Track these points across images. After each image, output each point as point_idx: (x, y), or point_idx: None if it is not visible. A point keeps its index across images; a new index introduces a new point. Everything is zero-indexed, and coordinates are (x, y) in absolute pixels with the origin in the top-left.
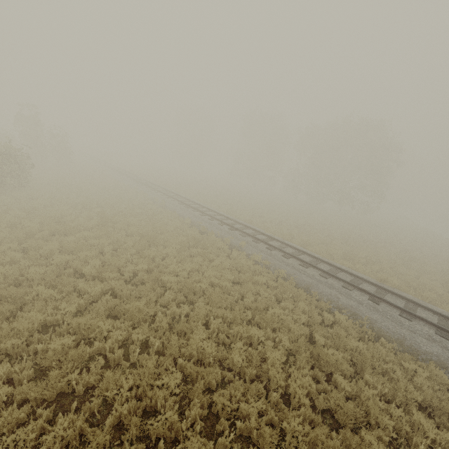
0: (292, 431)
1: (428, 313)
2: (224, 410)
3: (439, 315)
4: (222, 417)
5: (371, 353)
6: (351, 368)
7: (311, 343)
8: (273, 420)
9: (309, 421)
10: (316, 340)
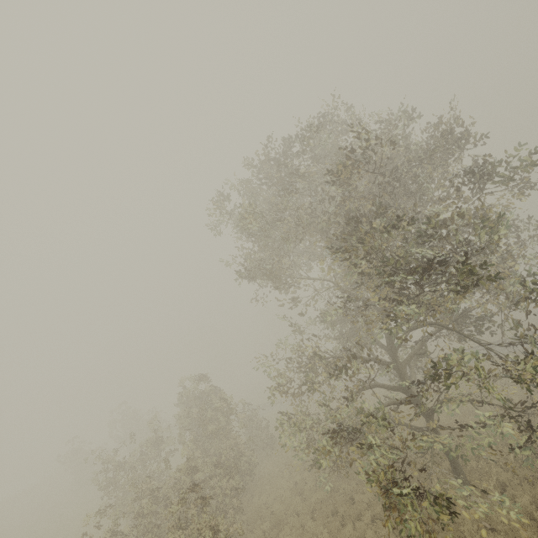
0: None
1: None
2: None
3: None
4: None
5: None
6: None
7: None
8: None
9: None
10: None
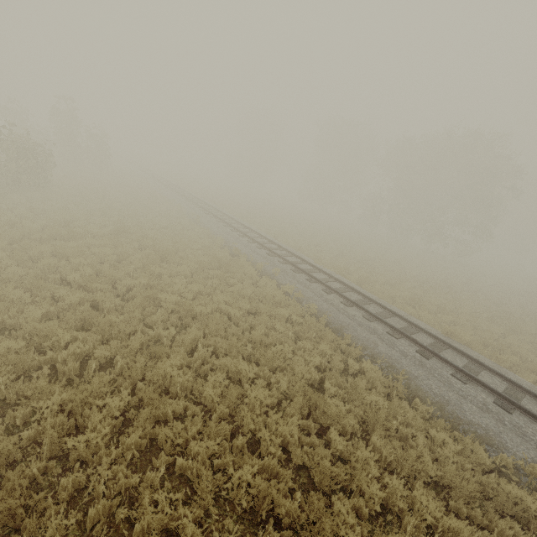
0: (239, 480)
1: (495, 378)
2: (167, 444)
3: (510, 382)
4: (166, 452)
5: (392, 413)
6: (357, 425)
7: (321, 391)
8: (229, 466)
9: (274, 475)
10: (326, 388)
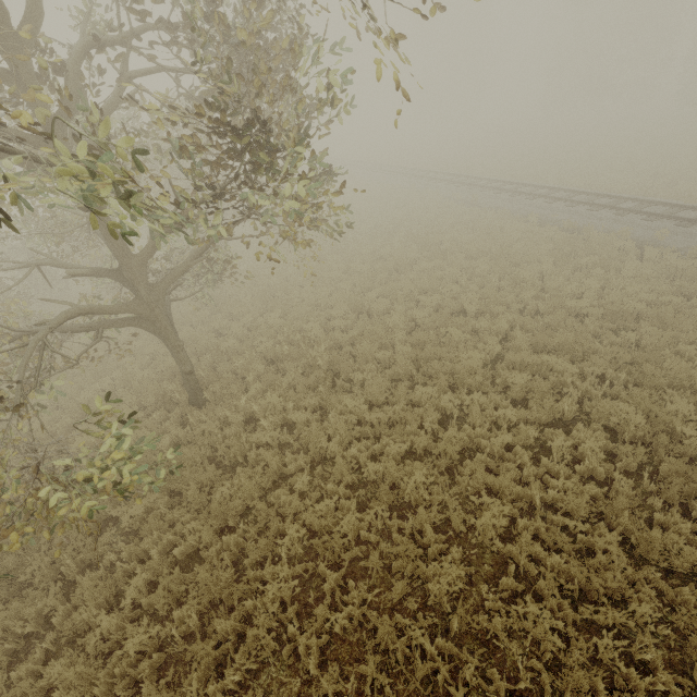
0: None
1: None
2: None
3: None
4: None
5: None
6: None
7: None
8: None
9: None
10: None
